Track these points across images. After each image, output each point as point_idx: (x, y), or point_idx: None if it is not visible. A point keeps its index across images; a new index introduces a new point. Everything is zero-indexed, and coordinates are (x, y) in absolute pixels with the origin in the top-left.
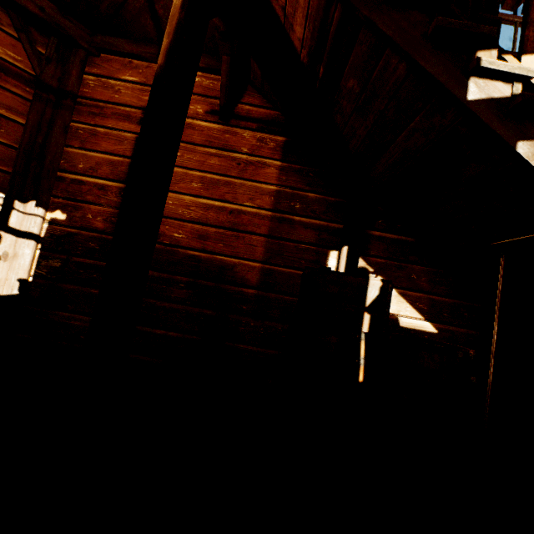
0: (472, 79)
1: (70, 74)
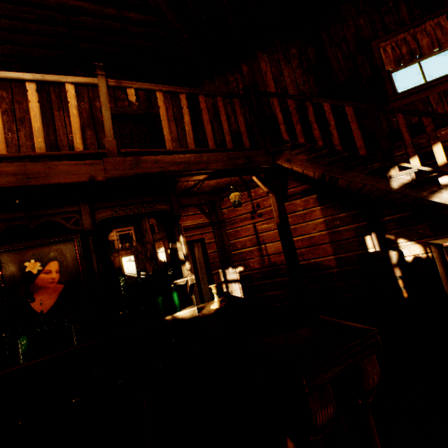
0: (392, 180)
1: (218, 213)
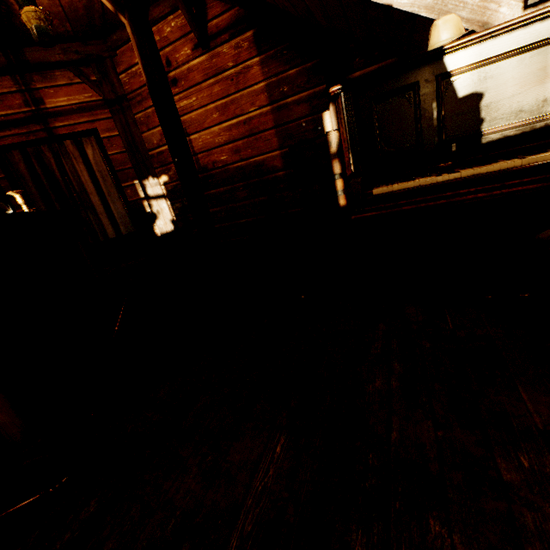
0: None
1: (114, 83)
